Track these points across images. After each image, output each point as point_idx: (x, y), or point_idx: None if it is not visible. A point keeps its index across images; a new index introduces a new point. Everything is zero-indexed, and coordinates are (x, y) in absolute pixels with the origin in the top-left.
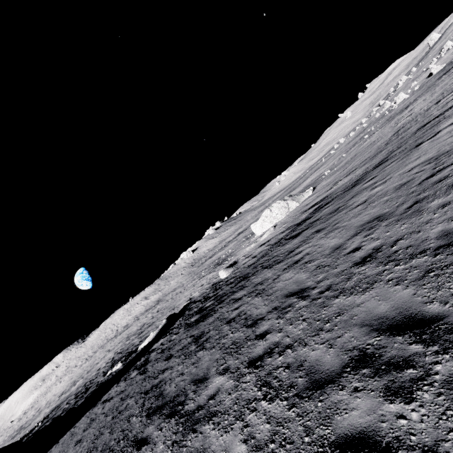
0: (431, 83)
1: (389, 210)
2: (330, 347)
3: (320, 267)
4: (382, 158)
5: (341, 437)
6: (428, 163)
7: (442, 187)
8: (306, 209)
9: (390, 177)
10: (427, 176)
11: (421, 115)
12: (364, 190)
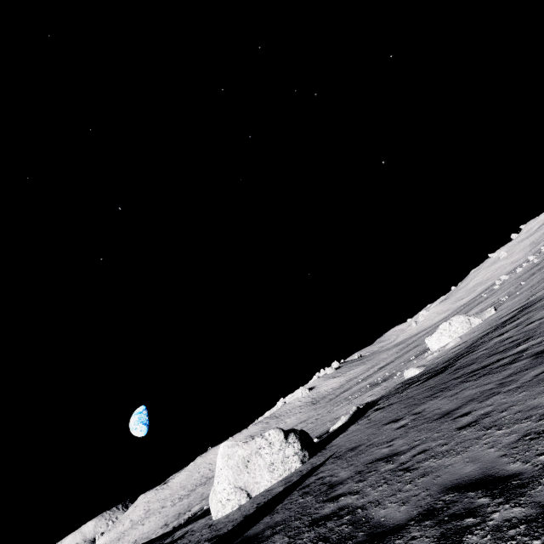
0: None
1: None
2: None
3: None
4: None
5: None
6: None
7: None
8: (504, 316)
9: None
10: None
11: None
12: None
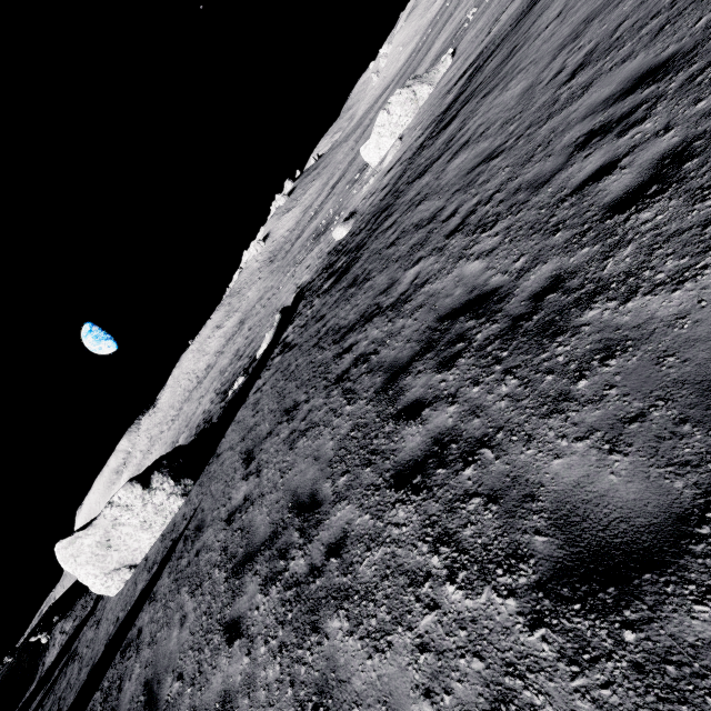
0: None
1: (603, 1)
2: (548, 158)
3: (508, 121)
4: None
5: (579, 185)
6: None
7: None
8: (452, 86)
9: None
10: None
11: None
12: None
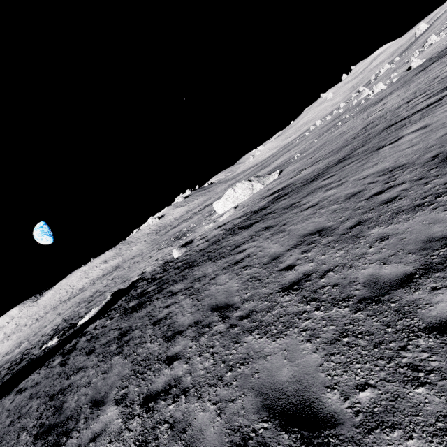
0: (408, 77)
1: (333, 224)
2: (219, 413)
3: (253, 279)
4: (346, 154)
5: None
6: (383, 174)
7: (386, 211)
8: (267, 196)
9: (346, 180)
10: (378, 191)
11: (391, 112)
12: (320, 189)
